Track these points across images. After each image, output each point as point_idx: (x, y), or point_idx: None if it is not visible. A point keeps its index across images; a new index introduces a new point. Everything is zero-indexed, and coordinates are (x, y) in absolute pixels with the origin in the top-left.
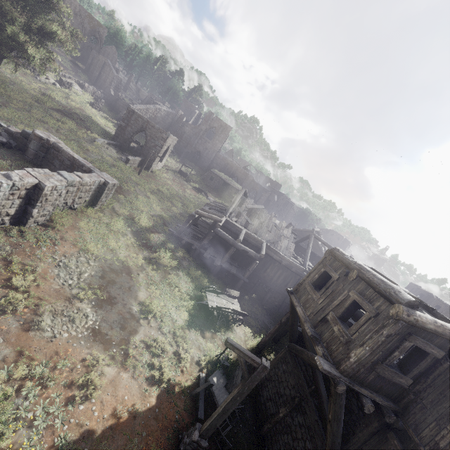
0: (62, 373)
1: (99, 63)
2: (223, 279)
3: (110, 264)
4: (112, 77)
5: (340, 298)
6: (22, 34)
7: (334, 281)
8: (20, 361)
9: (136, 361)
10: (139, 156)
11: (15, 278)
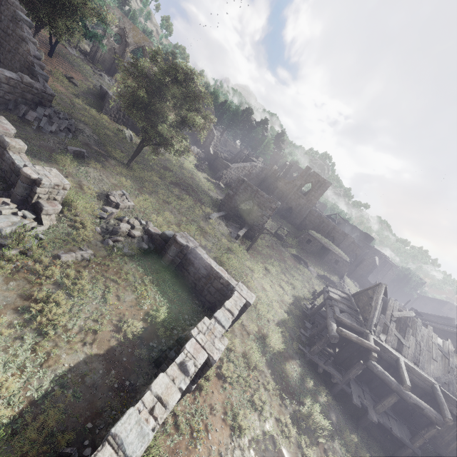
0: None
1: None
2: (374, 434)
3: (265, 452)
4: (212, 137)
5: None
6: (171, 131)
7: None
8: None
9: None
10: (243, 225)
11: None
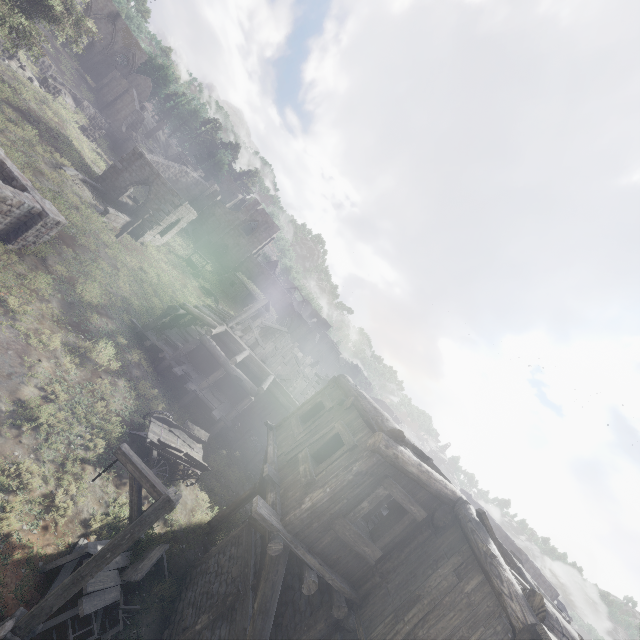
0: None
1: (119, 88)
2: (195, 416)
3: None
4: (131, 110)
5: (324, 431)
6: None
7: (326, 412)
8: None
9: None
10: (129, 216)
11: None
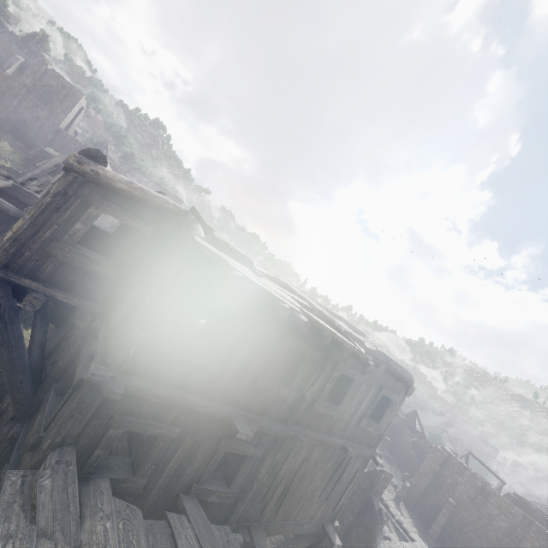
0: None
1: None
2: None
3: None
4: None
5: None
6: None
7: None
8: None
9: None
10: None
11: None
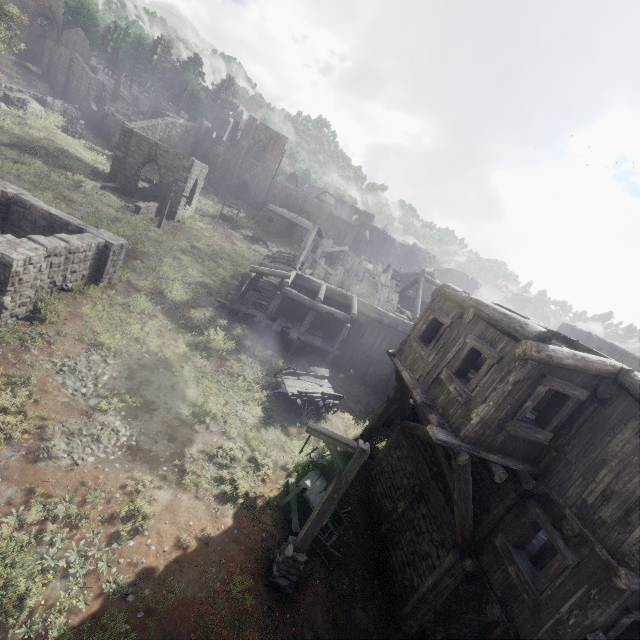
0: (96, 506)
1: (62, 61)
2: (306, 357)
3: (139, 359)
4: (88, 82)
5: (455, 349)
6: None
7: (446, 329)
8: (32, 500)
9: (197, 477)
10: (155, 200)
11: (0, 396)
